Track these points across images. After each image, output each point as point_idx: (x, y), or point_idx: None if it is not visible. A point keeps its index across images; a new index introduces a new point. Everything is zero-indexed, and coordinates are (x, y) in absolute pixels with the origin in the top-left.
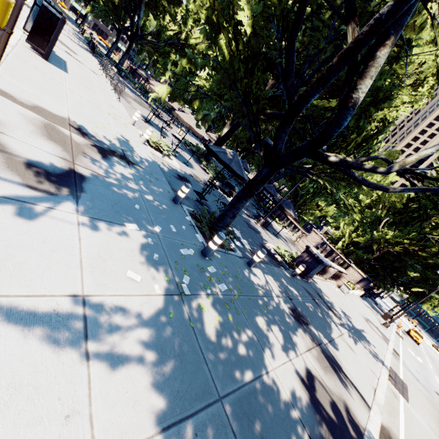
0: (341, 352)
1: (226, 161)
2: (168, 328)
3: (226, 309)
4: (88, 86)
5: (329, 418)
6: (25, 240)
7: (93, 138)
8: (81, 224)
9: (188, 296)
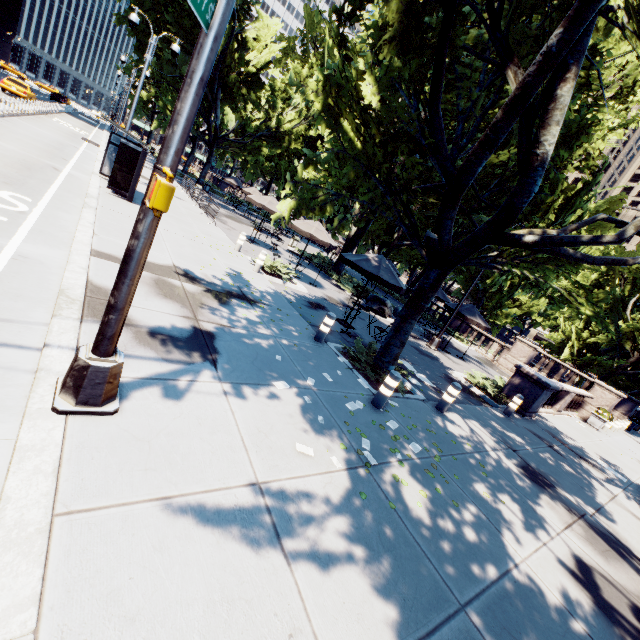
0: (623, 525)
1: (371, 271)
2: (365, 514)
3: (428, 478)
4: (178, 218)
5: (636, 631)
6: (182, 425)
7: (205, 282)
8: (229, 394)
9: (376, 467)
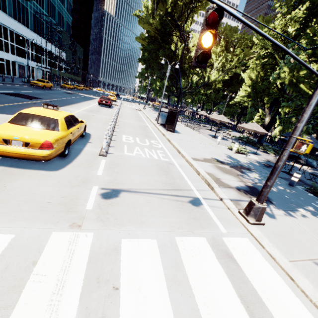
0: None
1: None
2: None
3: None
4: (189, 135)
5: None
6: (287, 229)
7: (226, 163)
8: (288, 215)
9: None
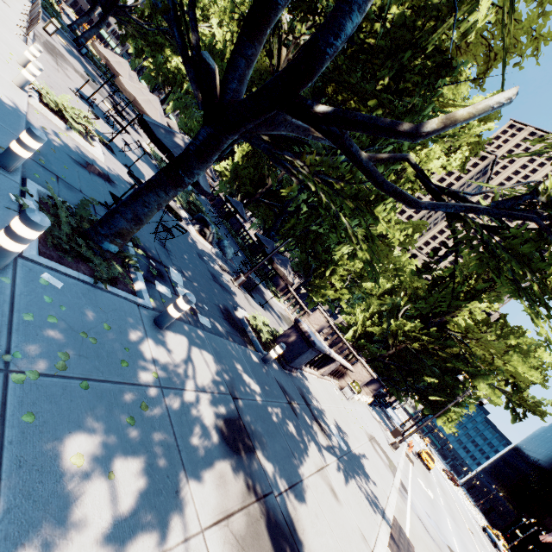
0: (313, 506)
1: (165, 142)
2: None
3: None
4: None
5: None
6: None
7: None
8: None
9: None
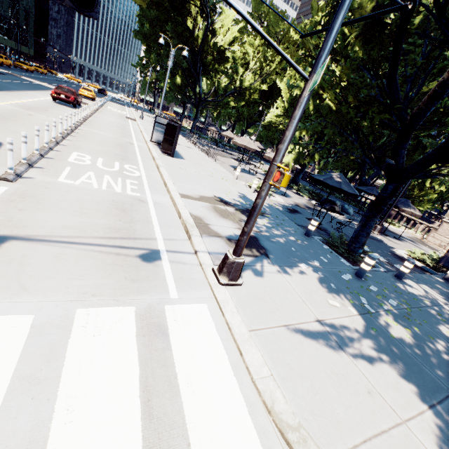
0: None
1: (335, 185)
2: (379, 340)
3: (408, 321)
4: (197, 162)
5: None
6: (271, 290)
7: (233, 204)
8: (281, 272)
9: (374, 314)
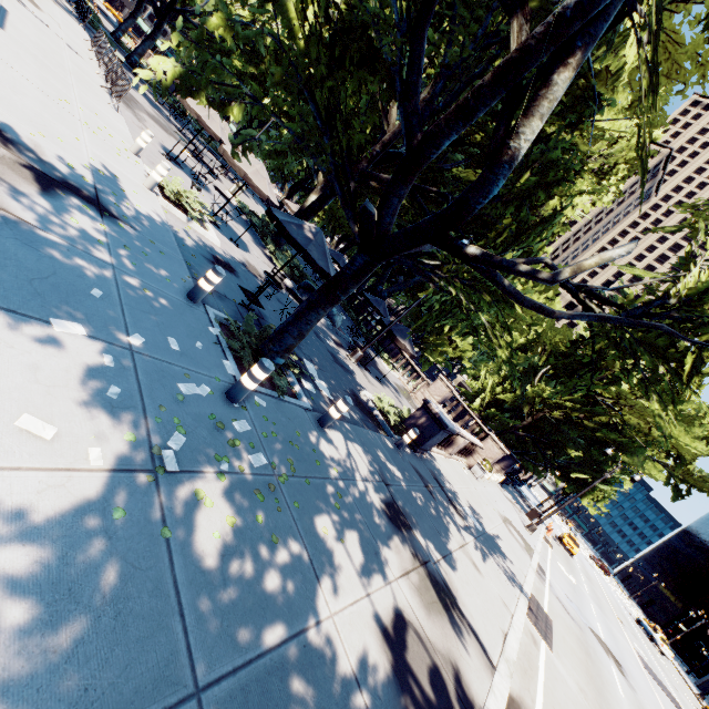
0: (460, 574)
1: (299, 240)
2: (101, 543)
3: (255, 501)
4: (48, 65)
5: (423, 699)
6: None
7: (26, 150)
8: None
9: (174, 475)
